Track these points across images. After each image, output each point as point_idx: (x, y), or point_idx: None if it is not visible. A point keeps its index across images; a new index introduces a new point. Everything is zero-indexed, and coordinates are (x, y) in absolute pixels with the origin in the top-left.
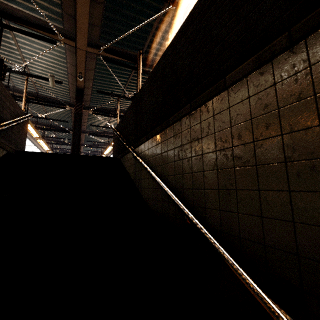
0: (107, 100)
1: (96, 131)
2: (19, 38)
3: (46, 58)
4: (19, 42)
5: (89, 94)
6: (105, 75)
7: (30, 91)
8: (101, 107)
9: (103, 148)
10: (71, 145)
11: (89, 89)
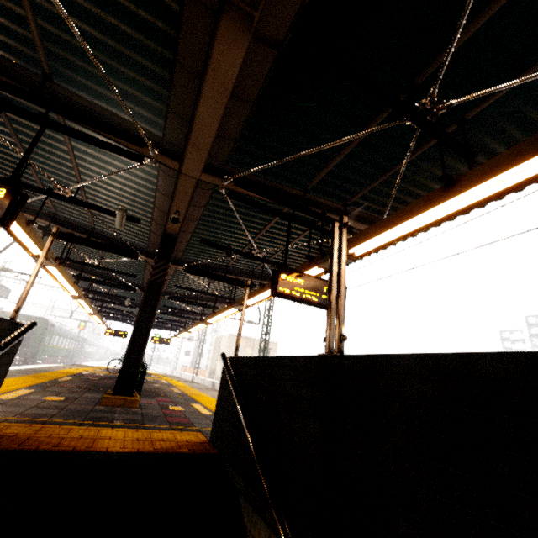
0: (216, 253)
1: (183, 294)
2: (78, 144)
3: (120, 179)
4: (78, 149)
5: (186, 241)
6: (222, 216)
7: (81, 223)
8: (202, 261)
9: (190, 319)
10: (134, 308)
11: (187, 234)
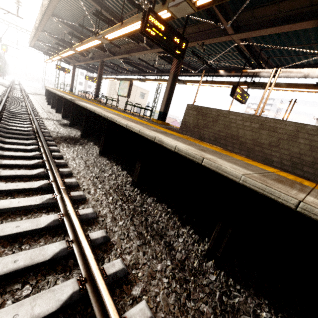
0: None
1: (131, 59)
2: None
3: None
4: None
5: None
6: None
7: (113, 9)
8: None
9: (118, 71)
10: (84, 57)
11: None
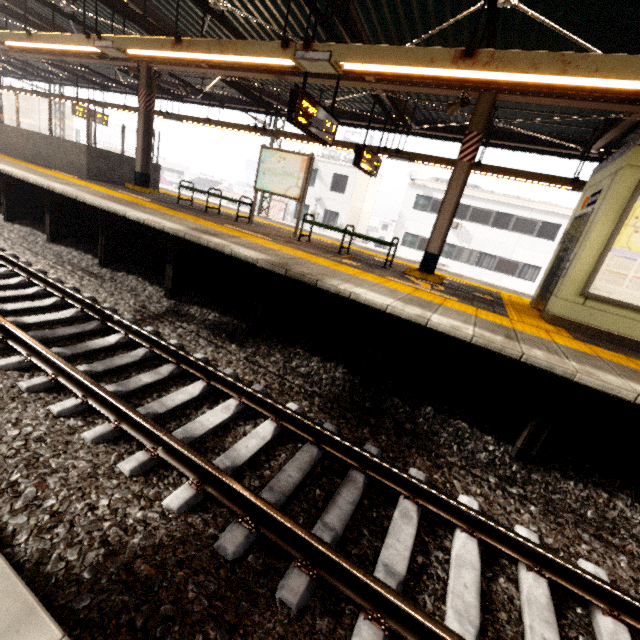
0: None
1: None
2: None
3: None
4: None
5: None
6: None
7: None
8: None
9: None
10: None
11: None
